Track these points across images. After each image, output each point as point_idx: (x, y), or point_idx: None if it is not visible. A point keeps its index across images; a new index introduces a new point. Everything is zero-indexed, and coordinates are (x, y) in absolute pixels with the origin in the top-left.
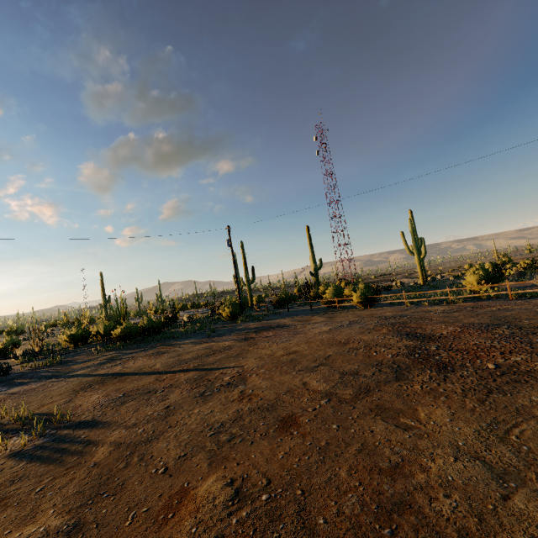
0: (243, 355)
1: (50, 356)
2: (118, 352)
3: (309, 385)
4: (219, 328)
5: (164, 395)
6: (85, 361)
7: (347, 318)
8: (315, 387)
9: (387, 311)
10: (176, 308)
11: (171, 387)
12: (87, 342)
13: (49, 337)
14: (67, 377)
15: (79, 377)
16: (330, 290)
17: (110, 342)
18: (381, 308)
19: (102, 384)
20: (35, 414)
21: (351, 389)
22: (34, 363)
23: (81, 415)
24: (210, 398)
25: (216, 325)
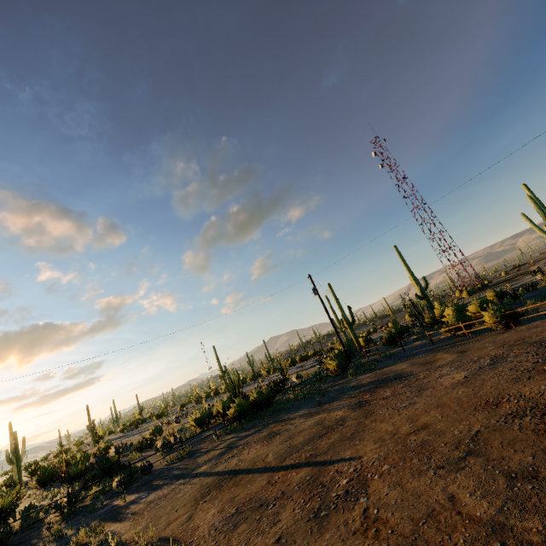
0: (359, 434)
1: (180, 448)
2: (236, 436)
3: (460, 502)
4: (329, 388)
5: (275, 513)
6: (208, 451)
7: (486, 350)
8: (470, 507)
9: (544, 329)
10: (284, 368)
11: (282, 498)
12: (210, 423)
13: (184, 418)
14: (192, 477)
15: (201, 477)
16: (449, 311)
17: (228, 423)
18: (532, 323)
19: (219, 489)
20: (161, 538)
21: (537, 518)
22: (169, 457)
23: (197, 545)
24: (326, 522)
25: (326, 384)
